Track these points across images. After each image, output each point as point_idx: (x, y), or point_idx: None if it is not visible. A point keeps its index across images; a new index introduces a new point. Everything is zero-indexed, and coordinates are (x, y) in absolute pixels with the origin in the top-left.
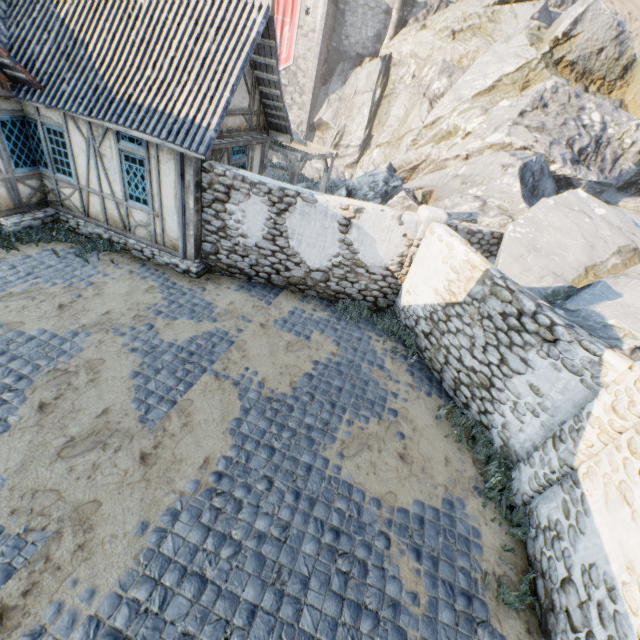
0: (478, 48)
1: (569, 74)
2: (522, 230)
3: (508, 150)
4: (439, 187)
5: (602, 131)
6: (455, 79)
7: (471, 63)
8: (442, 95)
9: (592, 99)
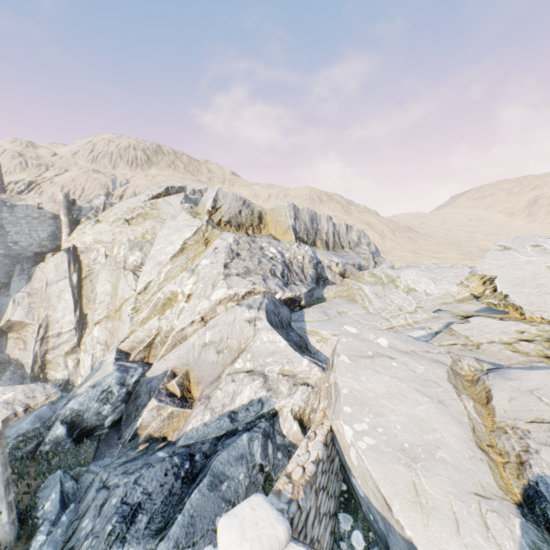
0: (154, 226)
1: (231, 228)
2: (363, 425)
3: (237, 298)
4: (193, 363)
5: (283, 257)
6: (147, 250)
7: (154, 236)
8: (142, 264)
9: (263, 240)
